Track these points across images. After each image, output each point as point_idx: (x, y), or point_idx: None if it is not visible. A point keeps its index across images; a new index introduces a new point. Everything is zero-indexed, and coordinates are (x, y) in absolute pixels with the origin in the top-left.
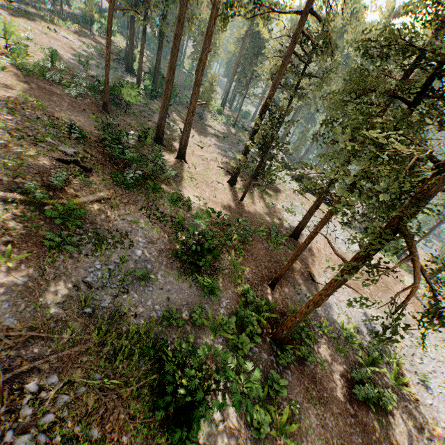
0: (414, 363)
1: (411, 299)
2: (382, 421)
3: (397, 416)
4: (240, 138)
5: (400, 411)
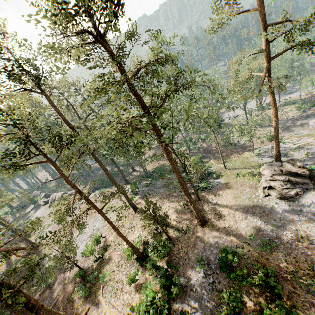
0: (77, 246)
1: (90, 213)
2: (50, 287)
3: (58, 278)
4: (22, 215)
5: (60, 275)
